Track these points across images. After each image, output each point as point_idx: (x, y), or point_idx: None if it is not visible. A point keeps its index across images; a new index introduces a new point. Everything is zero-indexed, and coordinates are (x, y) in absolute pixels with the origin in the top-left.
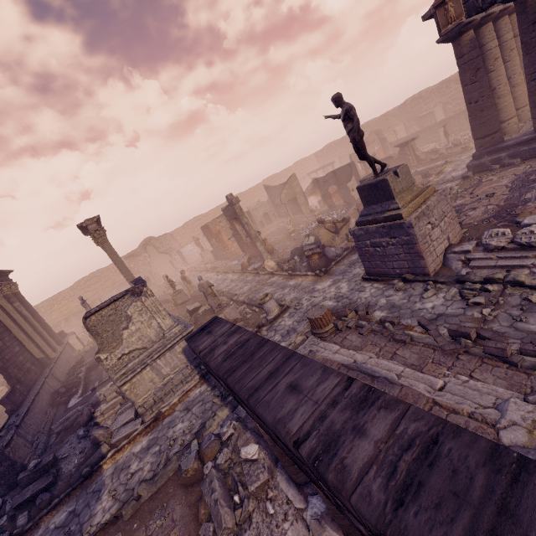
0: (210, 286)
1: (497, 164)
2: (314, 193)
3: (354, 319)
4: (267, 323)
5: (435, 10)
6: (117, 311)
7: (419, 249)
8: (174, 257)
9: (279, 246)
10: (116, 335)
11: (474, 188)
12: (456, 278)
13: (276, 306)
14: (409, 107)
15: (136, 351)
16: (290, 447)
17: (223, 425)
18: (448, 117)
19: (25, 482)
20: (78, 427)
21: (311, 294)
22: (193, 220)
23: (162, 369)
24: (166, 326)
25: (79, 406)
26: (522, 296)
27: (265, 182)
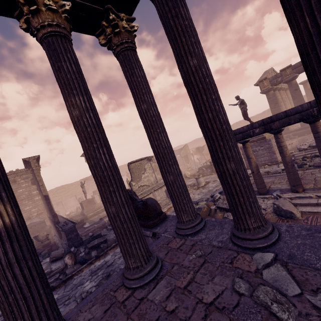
0: None
1: (288, 138)
2: (196, 154)
3: (251, 174)
4: (200, 187)
5: (259, 83)
6: (141, 165)
7: (273, 150)
8: None
9: (183, 173)
10: (139, 175)
11: None
12: None
13: (204, 181)
14: (235, 126)
15: (145, 186)
16: (304, 107)
17: (209, 200)
18: None
19: (87, 242)
20: (102, 229)
21: None
22: (123, 165)
23: (156, 197)
24: (158, 178)
25: (95, 224)
26: (319, 159)
27: None
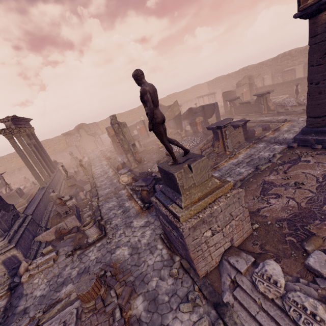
0: (59, 198)
1: (320, 144)
2: (188, 118)
3: (116, 301)
4: (84, 246)
5: None
6: None
7: (190, 255)
8: (97, 139)
9: (148, 157)
10: None
11: (290, 166)
12: (216, 301)
13: (95, 233)
14: (279, 61)
15: None
16: None
17: None
18: (303, 77)
19: None
20: None
21: (126, 229)
22: None
23: None
24: None
25: None
26: None
27: (168, 97)
